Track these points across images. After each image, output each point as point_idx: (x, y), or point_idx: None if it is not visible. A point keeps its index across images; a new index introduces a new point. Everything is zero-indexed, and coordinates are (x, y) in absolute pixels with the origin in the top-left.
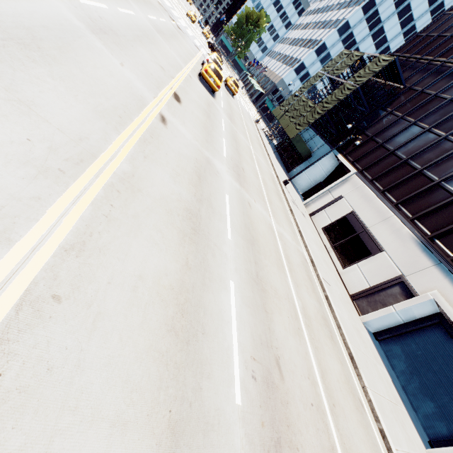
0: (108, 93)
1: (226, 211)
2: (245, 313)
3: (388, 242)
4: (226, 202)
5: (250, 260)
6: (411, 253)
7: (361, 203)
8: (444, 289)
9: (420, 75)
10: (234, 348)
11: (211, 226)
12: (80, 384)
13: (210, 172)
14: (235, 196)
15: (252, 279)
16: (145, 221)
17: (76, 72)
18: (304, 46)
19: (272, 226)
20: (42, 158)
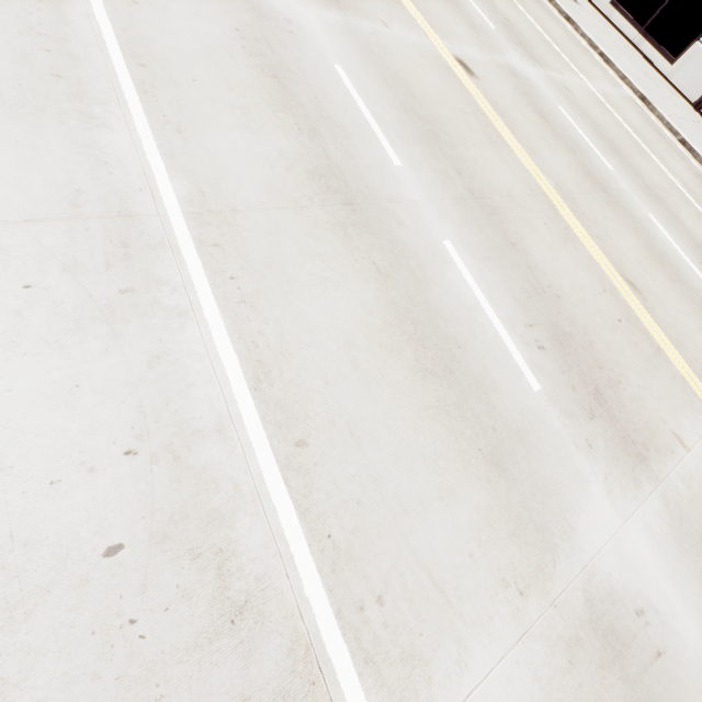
0: (455, 103)
1: (581, 135)
2: (672, 234)
3: None
4: (569, 121)
5: (633, 177)
6: None
7: None
8: None
9: None
10: (691, 265)
11: (600, 173)
12: (681, 325)
13: (530, 91)
14: (558, 97)
15: (650, 197)
16: (599, 219)
17: (443, 114)
18: None
19: (595, 96)
20: (558, 231)
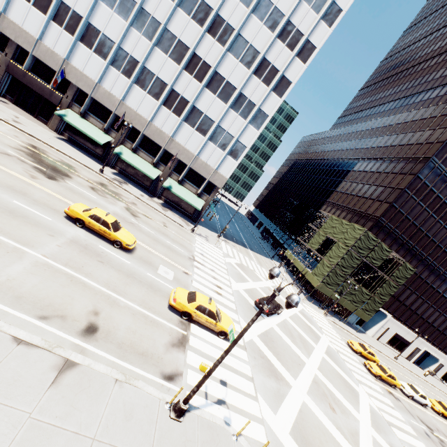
0: None
1: None
2: None
3: (411, 339)
4: None
5: None
6: (418, 340)
7: (398, 329)
8: (426, 346)
9: (403, 252)
10: None
11: None
12: None
13: None
14: None
15: None
16: None
17: None
18: (215, 91)
19: None
20: None
